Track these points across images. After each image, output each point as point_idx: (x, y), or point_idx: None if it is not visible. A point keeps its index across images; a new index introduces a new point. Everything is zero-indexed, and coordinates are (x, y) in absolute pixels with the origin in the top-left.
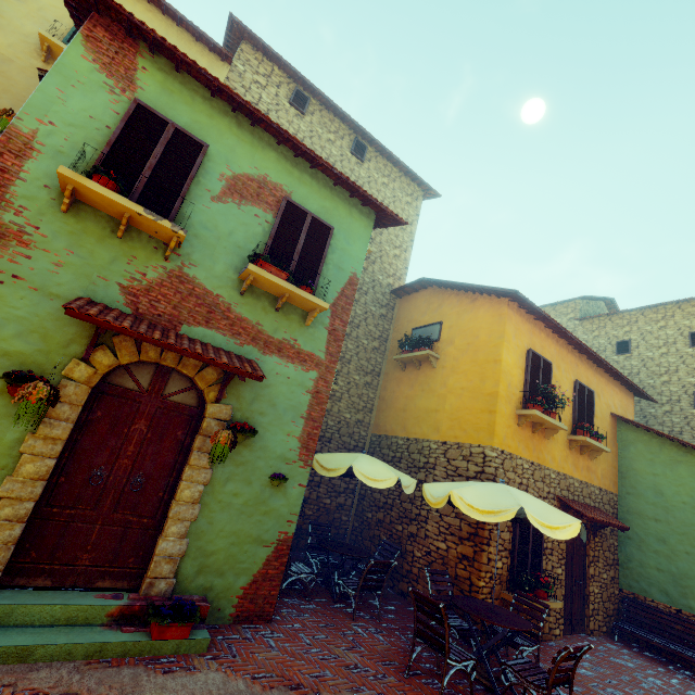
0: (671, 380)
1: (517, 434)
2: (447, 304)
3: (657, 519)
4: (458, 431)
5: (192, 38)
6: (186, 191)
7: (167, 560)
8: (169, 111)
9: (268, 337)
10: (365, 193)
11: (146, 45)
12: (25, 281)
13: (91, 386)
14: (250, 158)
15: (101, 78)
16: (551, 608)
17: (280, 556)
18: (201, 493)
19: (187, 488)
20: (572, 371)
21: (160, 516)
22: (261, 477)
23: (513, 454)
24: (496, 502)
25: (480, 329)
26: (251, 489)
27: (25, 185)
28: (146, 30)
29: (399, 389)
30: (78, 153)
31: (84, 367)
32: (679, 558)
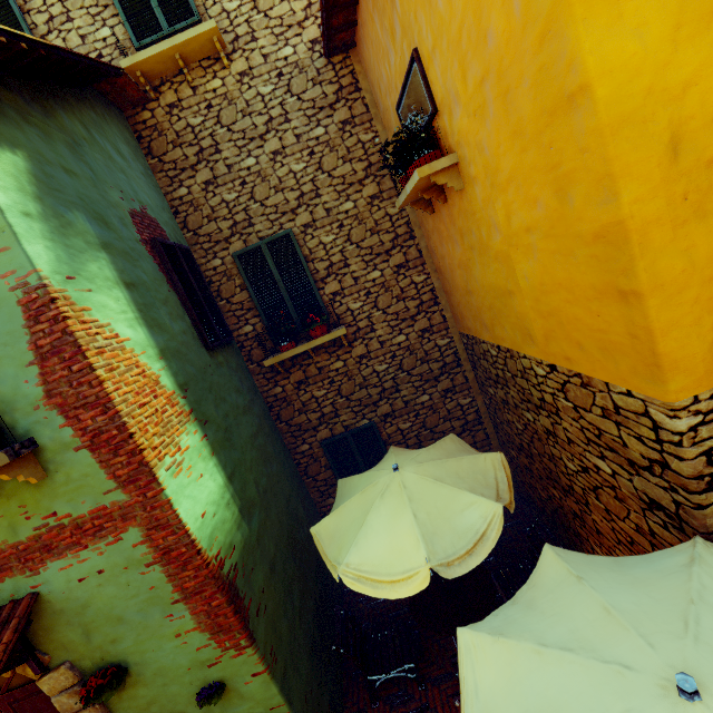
0: None
1: None
2: None
3: None
4: (567, 346)
5: None
6: None
7: None
8: None
9: (14, 546)
10: None
11: None
12: None
13: None
14: None
15: None
16: None
17: None
18: None
19: None
20: None
21: None
22: (189, 700)
23: None
24: None
25: None
26: None
27: None
28: None
29: (445, 251)
30: None
31: None
32: None
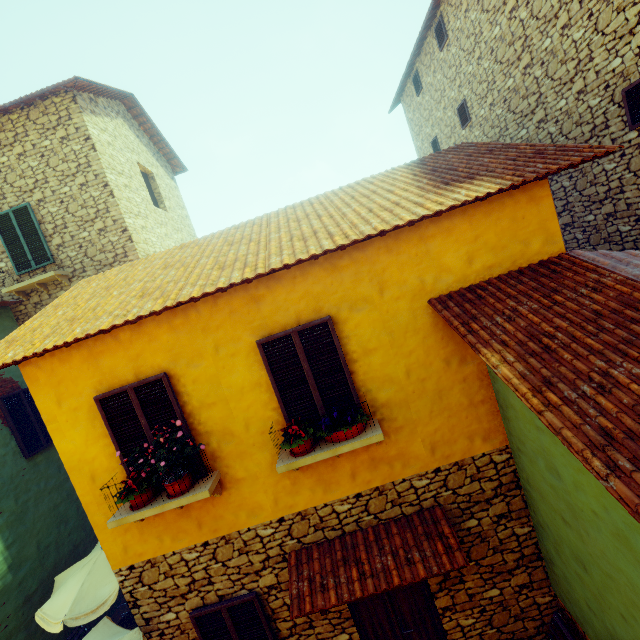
0: None
1: (149, 529)
2: None
3: (565, 520)
4: None
5: None
6: None
7: None
8: None
9: None
10: None
11: None
12: None
13: None
14: None
15: None
16: None
17: None
18: None
19: None
20: (247, 326)
21: None
22: None
23: (155, 558)
24: None
25: None
26: None
27: None
28: None
29: None
30: None
31: None
32: (612, 615)
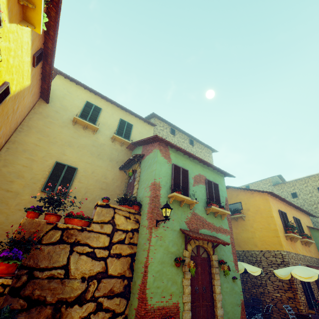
0: (317, 206)
1: (287, 243)
2: (241, 195)
3: None
4: (266, 245)
5: (143, 121)
6: (189, 186)
7: (221, 317)
8: (178, 163)
9: (216, 227)
10: (224, 171)
11: (169, 146)
12: (169, 228)
13: (190, 257)
14: (195, 169)
15: (165, 160)
16: None
17: (243, 309)
18: (220, 289)
19: (217, 288)
20: (291, 213)
21: (212, 301)
22: (230, 279)
23: (289, 251)
24: (307, 273)
25: (259, 204)
26: (229, 284)
27: (161, 198)
28: (175, 146)
29: None
30: (167, 184)
31: (187, 252)
32: None
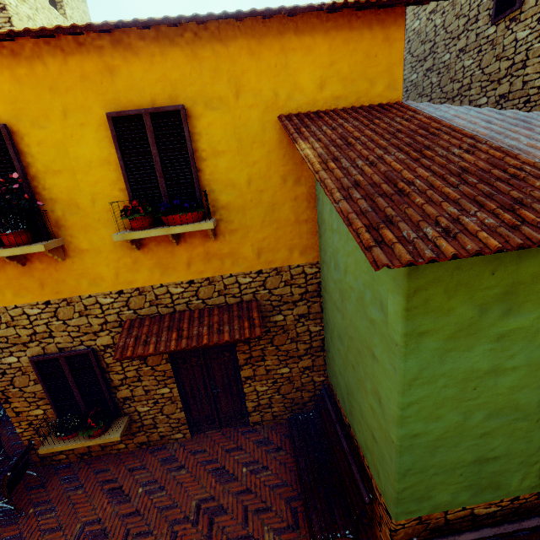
0: None
1: None
2: None
3: (338, 307)
4: None
5: None
6: None
7: None
8: None
9: None
10: None
11: None
12: None
13: None
14: None
15: None
16: (158, 422)
17: None
18: None
19: None
20: (100, 96)
21: None
22: None
23: None
24: None
25: None
26: None
27: None
28: None
29: None
30: None
31: None
32: (348, 369)
